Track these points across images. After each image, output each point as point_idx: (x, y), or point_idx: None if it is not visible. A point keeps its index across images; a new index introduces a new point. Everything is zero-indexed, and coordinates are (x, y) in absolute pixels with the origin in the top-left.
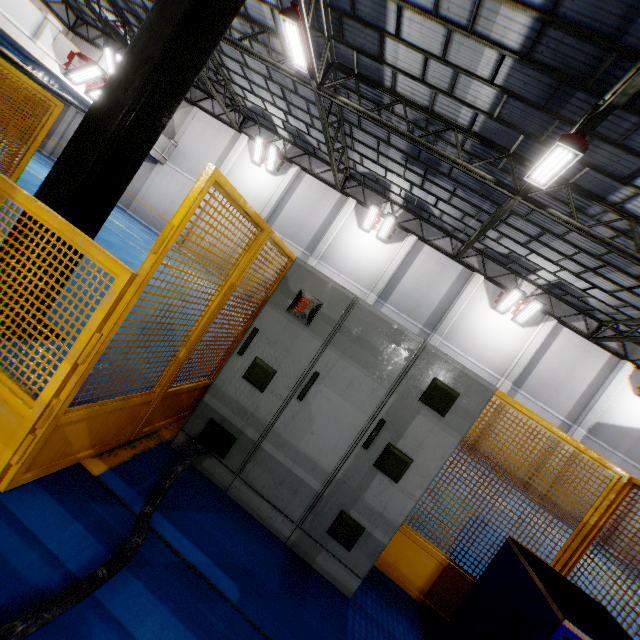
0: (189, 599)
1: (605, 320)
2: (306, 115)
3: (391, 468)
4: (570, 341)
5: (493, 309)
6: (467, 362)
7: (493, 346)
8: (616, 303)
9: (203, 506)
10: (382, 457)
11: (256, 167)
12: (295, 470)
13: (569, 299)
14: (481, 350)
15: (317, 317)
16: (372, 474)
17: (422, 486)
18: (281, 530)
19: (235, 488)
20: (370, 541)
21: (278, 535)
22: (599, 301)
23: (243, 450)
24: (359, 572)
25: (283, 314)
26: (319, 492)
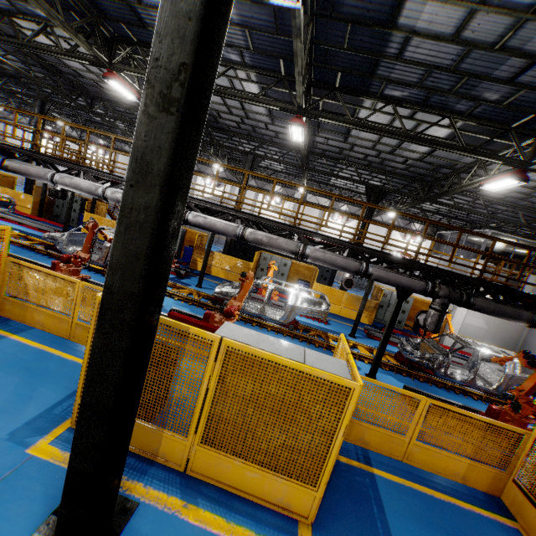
0: None
1: None
2: None
3: None
4: None
5: None
6: None
7: None
8: None
9: None
10: None
11: (44, 140)
12: None
13: None
14: None
15: None
16: None
17: None
18: None
19: None
20: None
21: None
22: None
23: None
24: None
25: None
26: None
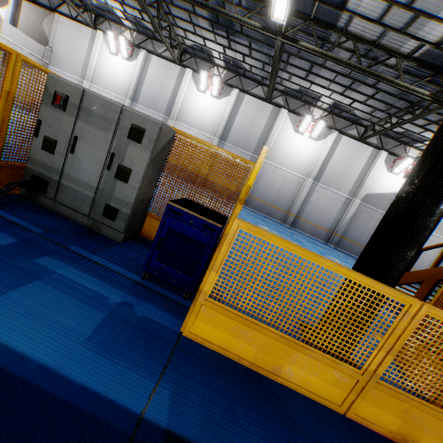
0: (9, 228)
1: (369, 125)
2: (135, 3)
3: (121, 176)
4: (348, 144)
5: (296, 132)
6: (284, 172)
7: (299, 158)
8: (370, 110)
9: (34, 212)
10: (117, 172)
11: (115, 57)
12: (80, 190)
13: (345, 115)
14: (292, 162)
15: (68, 105)
16: (115, 182)
17: (138, 182)
18: (83, 221)
19: (56, 207)
20: (122, 214)
21: (82, 224)
22: (360, 111)
23: (53, 187)
24: (121, 230)
25: (51, 108)
26: (95, 198)
